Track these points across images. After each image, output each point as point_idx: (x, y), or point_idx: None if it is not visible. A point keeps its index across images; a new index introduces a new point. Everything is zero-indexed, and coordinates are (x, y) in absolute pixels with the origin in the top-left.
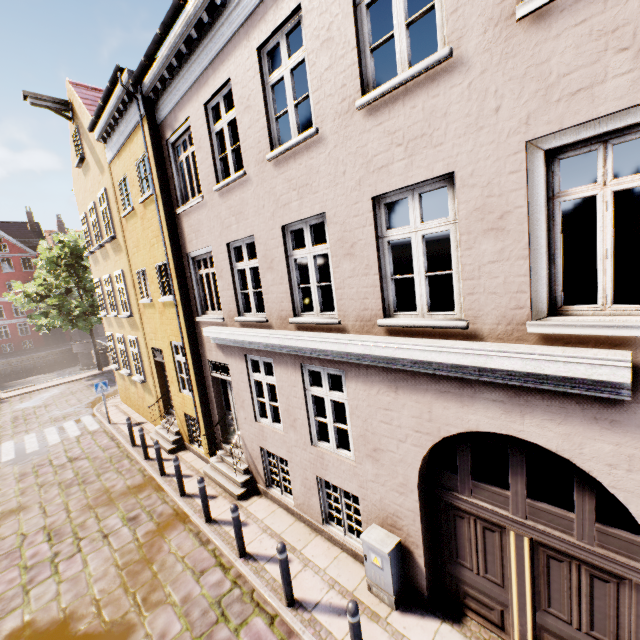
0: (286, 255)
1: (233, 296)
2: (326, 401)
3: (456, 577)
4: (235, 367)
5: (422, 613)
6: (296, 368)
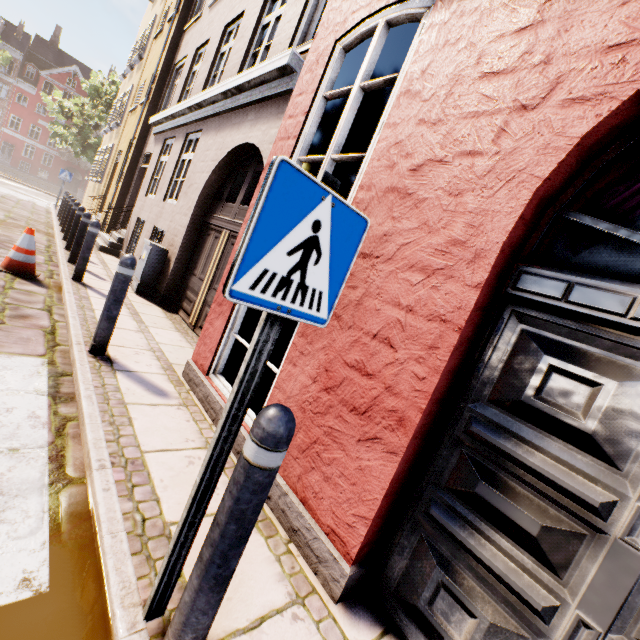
0: (218, 50)
1: (180, 92)
2: (186, 162)
3: (187, 286)
4: (155, 153)
5: (152, 302)
6: (183, 138)
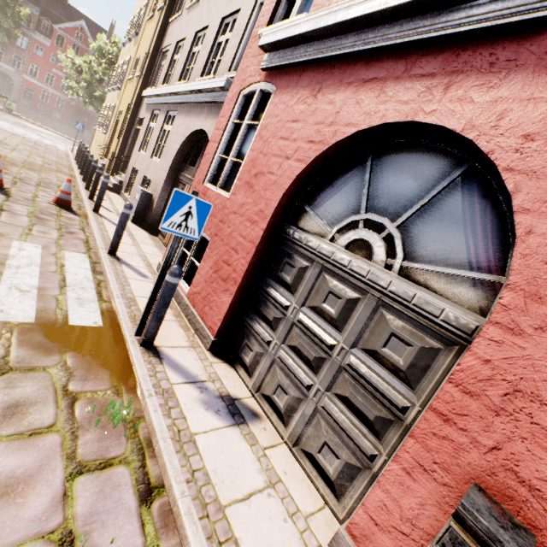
0: (191, 49)
1: (165, 74)
2: (167, 132)
3: None
4: (146, 119)
5: (141, 228)
6: (165, 113)
